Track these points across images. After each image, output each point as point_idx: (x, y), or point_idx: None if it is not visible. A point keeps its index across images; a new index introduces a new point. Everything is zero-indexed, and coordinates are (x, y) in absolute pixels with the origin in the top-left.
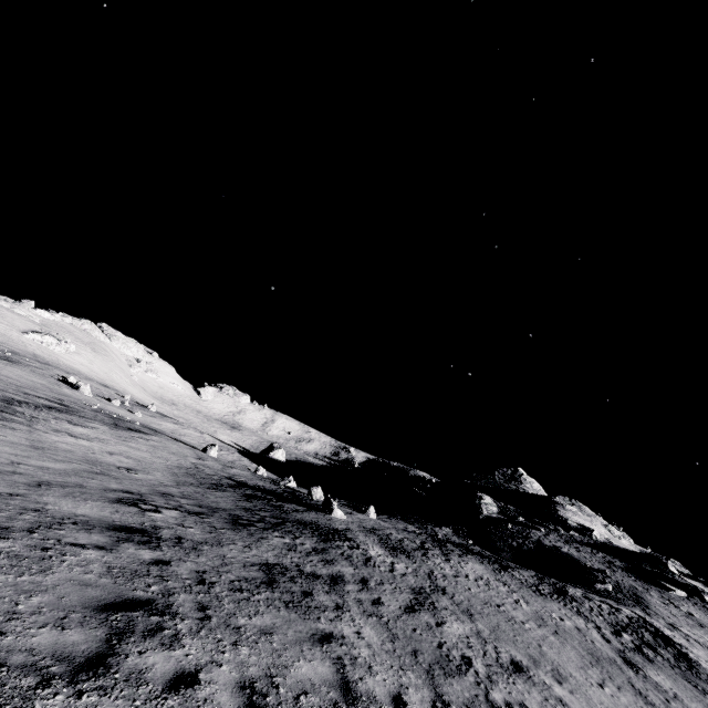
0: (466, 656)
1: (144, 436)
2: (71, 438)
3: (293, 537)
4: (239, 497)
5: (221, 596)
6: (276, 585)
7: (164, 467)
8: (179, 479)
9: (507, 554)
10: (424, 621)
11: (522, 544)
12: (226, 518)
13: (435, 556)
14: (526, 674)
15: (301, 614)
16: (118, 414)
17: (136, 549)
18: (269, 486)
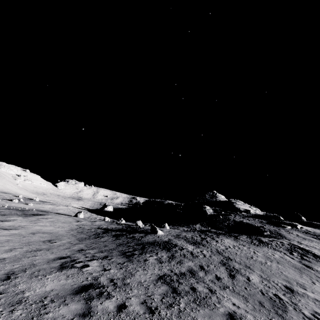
0: (274, 294)
1: (43, 217)
2: (5, 231)
3: (155, 253)
4: (112, 238)
5: (170, 317)
6: (178, 291)
7: (65, 232)
8: (77, 237)
9: (225, 229)
10: (242, 280)
11: (229, 223)
12: (119, 254)
13: (211, 241)
14: (295, 291)
15: (207, 307)
16: (20, 207)
17: (101, 303)
18: (118, 226)
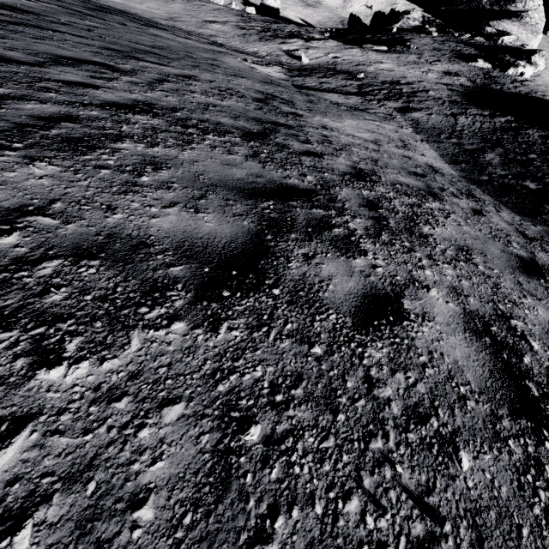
0: None
1: None
2: None
3: None
4: None
5: None
6: None
7: None
8: None
9: (342, 40)
10: None
11: (375, 37)
12: None
13: None
14: None
15: None
16: None
17: None
18: None
